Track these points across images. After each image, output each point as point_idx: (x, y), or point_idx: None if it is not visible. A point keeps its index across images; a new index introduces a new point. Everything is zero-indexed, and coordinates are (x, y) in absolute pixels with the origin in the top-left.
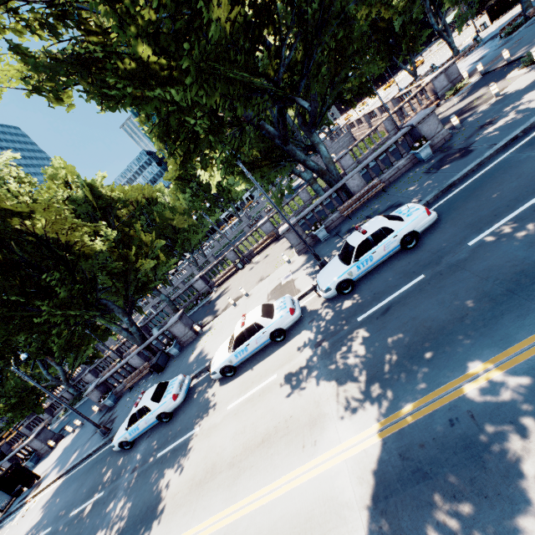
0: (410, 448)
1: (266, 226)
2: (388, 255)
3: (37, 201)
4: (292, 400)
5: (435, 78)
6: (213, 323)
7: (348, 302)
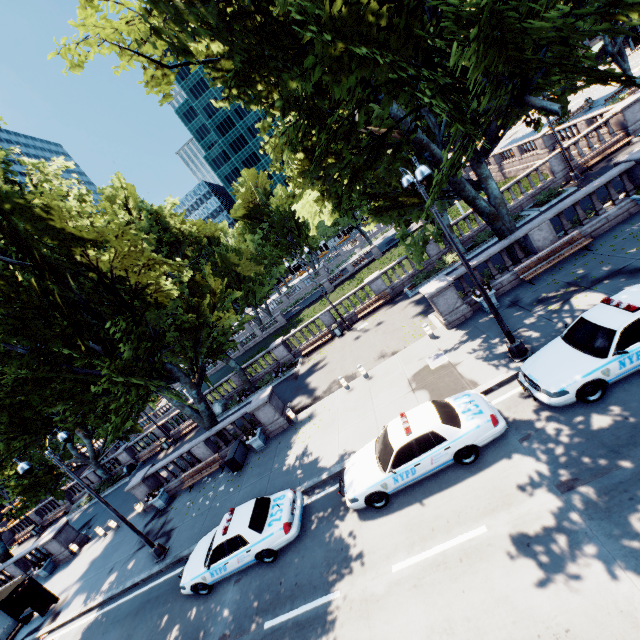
0: None
1: (376, 284)
2: None
3: (94, 226)
4: (554, 593)
5: (628, 108)
6: (315, 411)
7: (600, 417)
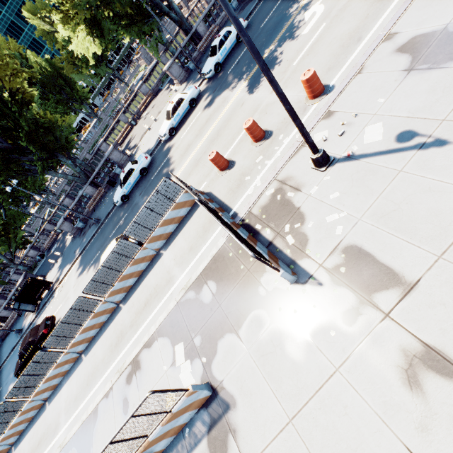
0: (255, 75)
1: (143, 89)
2: (232, 46)
3: None
4: (213, 107)
5: None
6: (139, 146)
7: (221, 74)
